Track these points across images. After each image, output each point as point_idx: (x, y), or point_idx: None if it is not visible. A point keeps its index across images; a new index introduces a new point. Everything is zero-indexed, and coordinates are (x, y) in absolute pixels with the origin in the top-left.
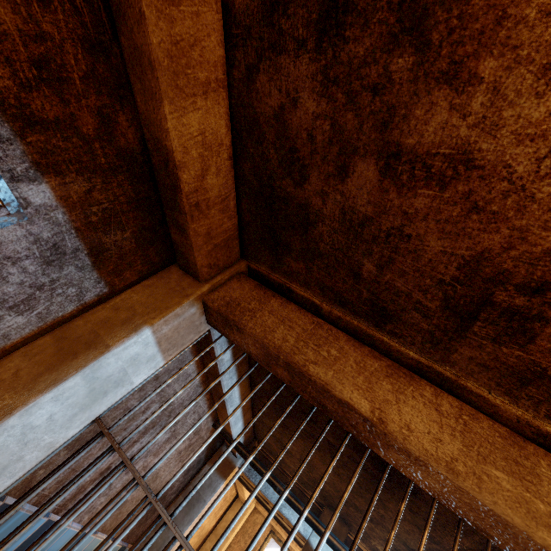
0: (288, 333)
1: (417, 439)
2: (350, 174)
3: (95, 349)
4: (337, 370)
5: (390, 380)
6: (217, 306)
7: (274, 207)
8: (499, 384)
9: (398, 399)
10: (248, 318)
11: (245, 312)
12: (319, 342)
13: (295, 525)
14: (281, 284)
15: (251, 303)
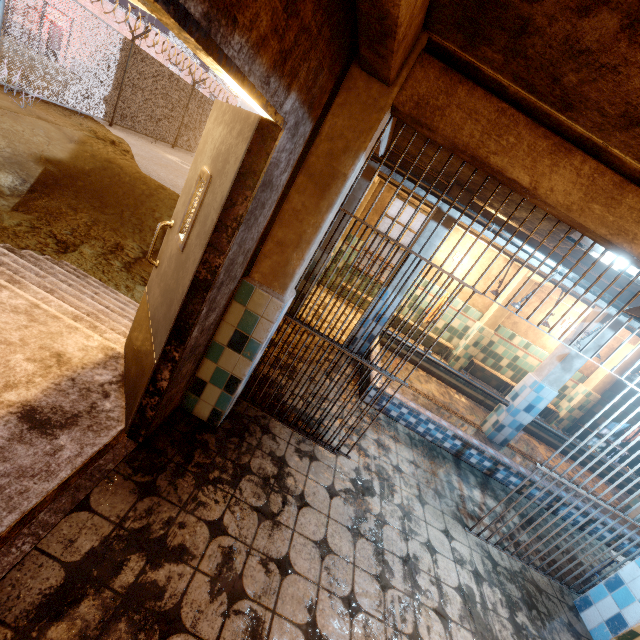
0: (475, 128)
1: (554, 196)
2: (591, 16)
3: (338, 180)
4: (511, 157)
5: (551, 157)
6: (408, 111)
7: (486, 7)
8: (634, 155)
9: (552, 171)
10: (438, 120)
11: (435, 112)
12: (501, 132)
13: (464, 234)
14: (467, 62)
15: (439, 99)
